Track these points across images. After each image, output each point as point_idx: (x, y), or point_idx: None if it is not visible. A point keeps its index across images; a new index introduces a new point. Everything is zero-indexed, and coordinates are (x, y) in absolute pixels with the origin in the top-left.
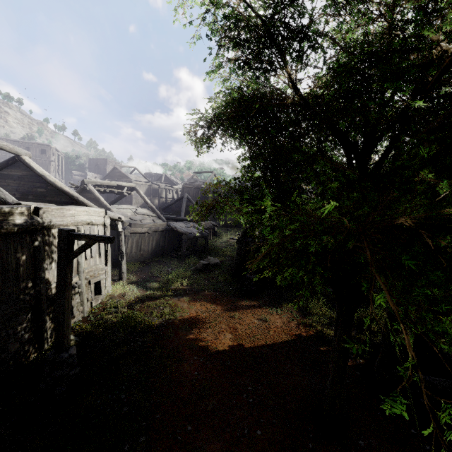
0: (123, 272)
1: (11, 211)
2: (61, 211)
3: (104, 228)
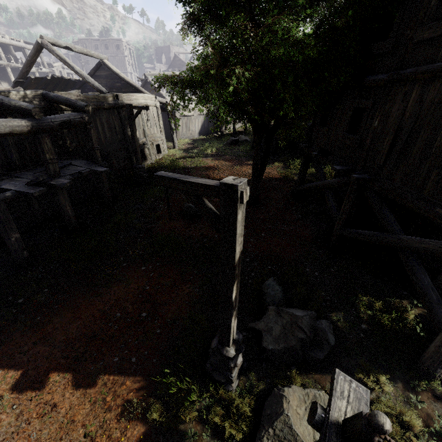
0: (175, 143)
1: (106, 97)
2: (129, 97)
3: (156, 109)
